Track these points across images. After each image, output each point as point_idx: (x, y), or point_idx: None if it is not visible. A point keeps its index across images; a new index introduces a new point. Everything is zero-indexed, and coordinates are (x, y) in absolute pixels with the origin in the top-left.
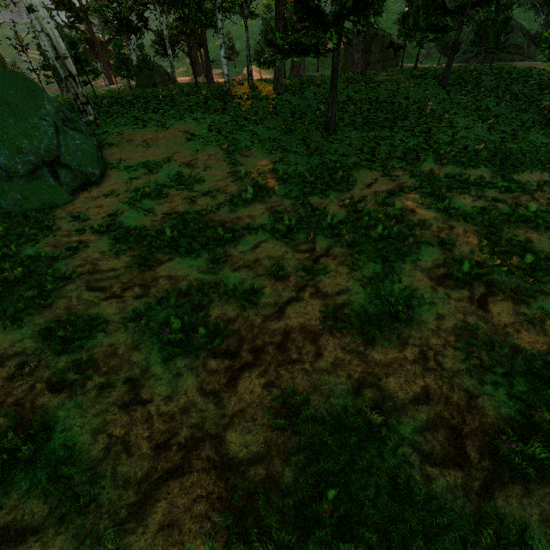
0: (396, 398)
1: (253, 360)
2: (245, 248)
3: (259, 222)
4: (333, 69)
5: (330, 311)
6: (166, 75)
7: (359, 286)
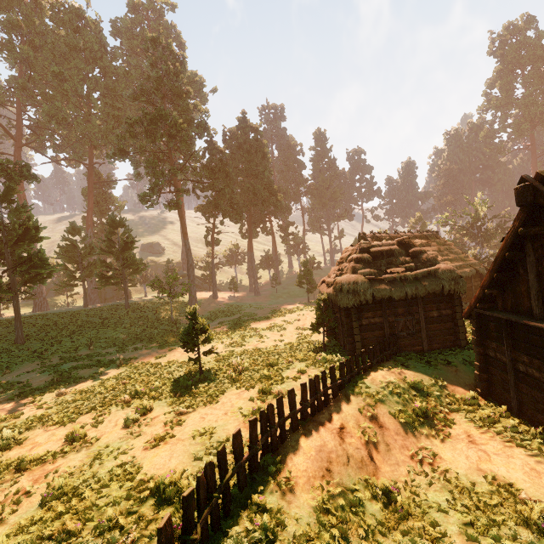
0: None
1: None
2: None
3: None
4: (14, 309)
5: None
6: None
7: None
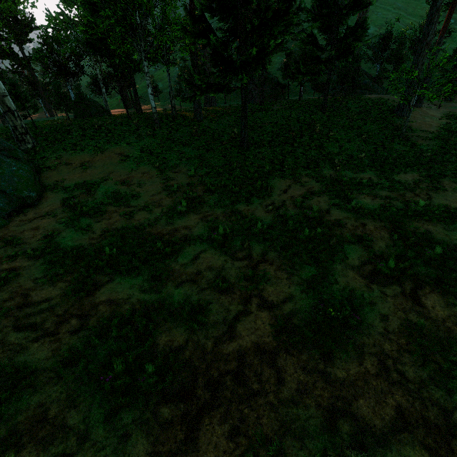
0: (374, 428)
1: (211, 399)
2: (185, 261)
3: (196, 232)
4: (242, 101)
5: (280, 323)
6: (101, 108)
7: (301, 291)
